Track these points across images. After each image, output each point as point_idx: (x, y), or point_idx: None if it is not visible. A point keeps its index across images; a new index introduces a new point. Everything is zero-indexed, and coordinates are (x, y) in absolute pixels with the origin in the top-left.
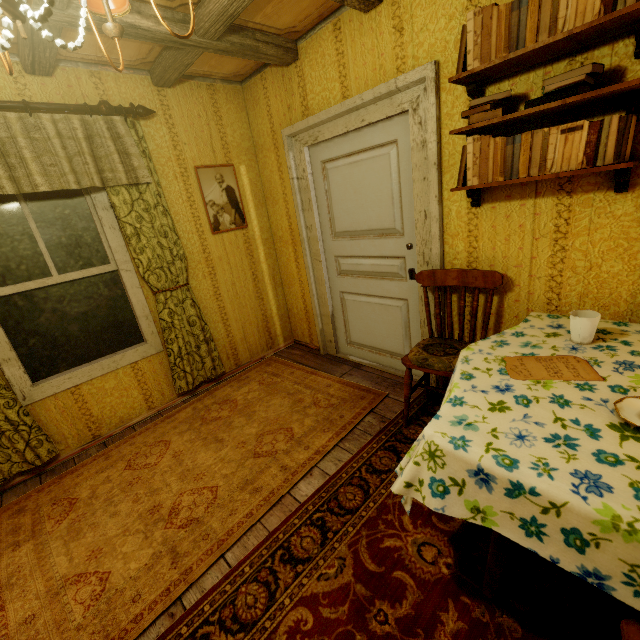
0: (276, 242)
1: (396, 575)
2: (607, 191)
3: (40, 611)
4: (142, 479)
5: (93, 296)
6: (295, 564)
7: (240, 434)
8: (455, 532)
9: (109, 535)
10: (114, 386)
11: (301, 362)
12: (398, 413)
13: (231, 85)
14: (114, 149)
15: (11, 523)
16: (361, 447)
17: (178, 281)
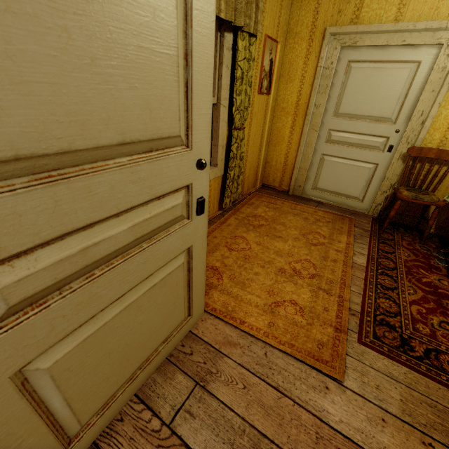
0: (276, 111)
1: (440, 291)
2: None
3: (273, 320)
4: (251, 256)
5: None
6: (392, 290)
7: (289, 234)
8: (447, 275)
9: (268, 284)
10: None
11: (280, 197)
12: (370, 227)
13: None
14: None
15: None
16: (368, 242)
17: (243, 124)
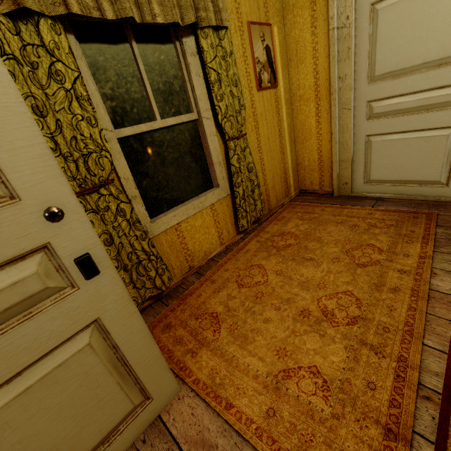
0: (294, 102)
1: None
2: None
3: (275, 405)
4: (265, 293)
5: (181, 143)
6: None
7: (325, 253)
8: None
9: (280, 337)
10: (200, 224)
11: (321, 203)
12: None
13: None
14: None
15: (169, 336)
16: None
17: (241, 130)
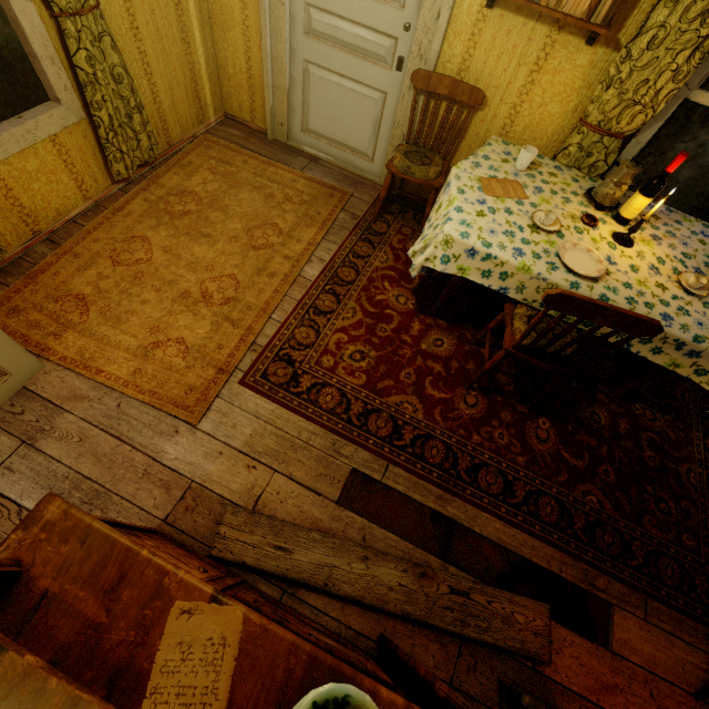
0: None
1: (387, 312)
2: (582, 39)
3: (142, 366)
4: (146, 273)
5: None
6: (325, 315)
7: (226, 229)
8: (415, 288)
9: (156, 317)
10: (37, 168)
11: (248, 148)
12: (365, 211)
13: None
14: None
15: (19, 321)
16: (344, 240)
17: None
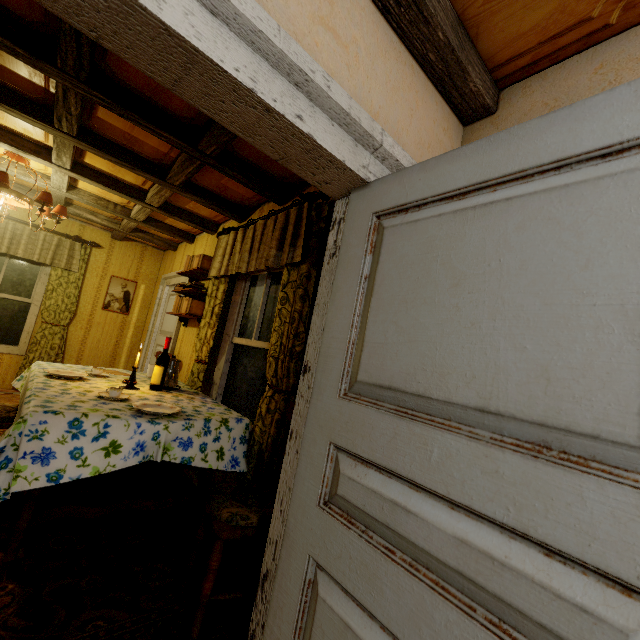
0: (144, 330)
1: None
2: None
3: None
4: None
5: (8, 310)
6: None
7: None
8: None
9: None
10: None
11: None
12: None
13: (158, 250)
14: (67, 253)
15: None
16: None
17: (61, 322)
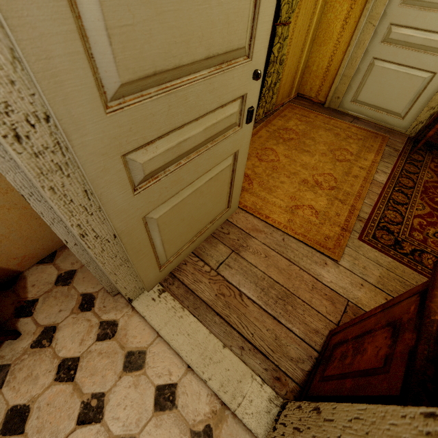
0: None
1: None
2: None
3: (292, 218)
4: (279, 167)
5: None
6: (402, 205)
7: (317, 149)
8: None
9: (291, 191)
10: None
11: (314, 110)
12: (402, 147)
13: None
14: None
15: None
16: (395, 162)
17: (290, 17)
